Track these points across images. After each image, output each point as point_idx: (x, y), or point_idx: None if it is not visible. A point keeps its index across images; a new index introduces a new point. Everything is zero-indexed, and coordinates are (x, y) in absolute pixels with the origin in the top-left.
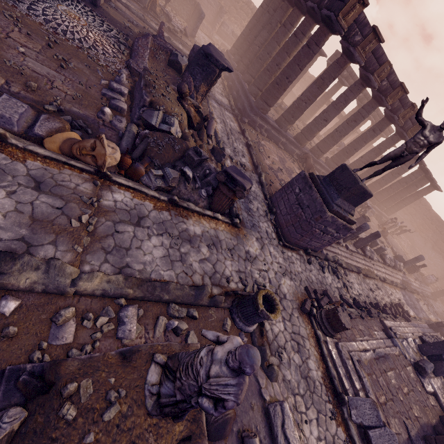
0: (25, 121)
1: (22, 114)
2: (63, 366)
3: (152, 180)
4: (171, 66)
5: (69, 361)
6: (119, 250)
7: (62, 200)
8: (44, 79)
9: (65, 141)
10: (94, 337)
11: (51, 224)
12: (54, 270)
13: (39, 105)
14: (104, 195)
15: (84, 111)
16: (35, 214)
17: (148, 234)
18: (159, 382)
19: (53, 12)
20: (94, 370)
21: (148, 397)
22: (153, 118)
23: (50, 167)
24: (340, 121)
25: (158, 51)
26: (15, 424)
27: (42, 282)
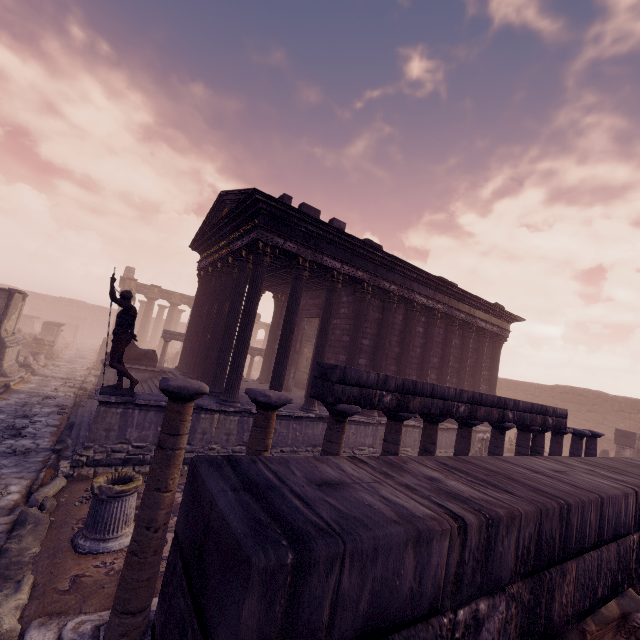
0: None
1: None
2: None
3: None
4: None
5: None
6: None
7: None
8: None
9: None
10: None
11: None
12: None
13: None
14: None
15: None
16: None
17: None
18: None
19: None
20: None
21: None
22: None
23: None
24: None
25: None
26: None
27: None
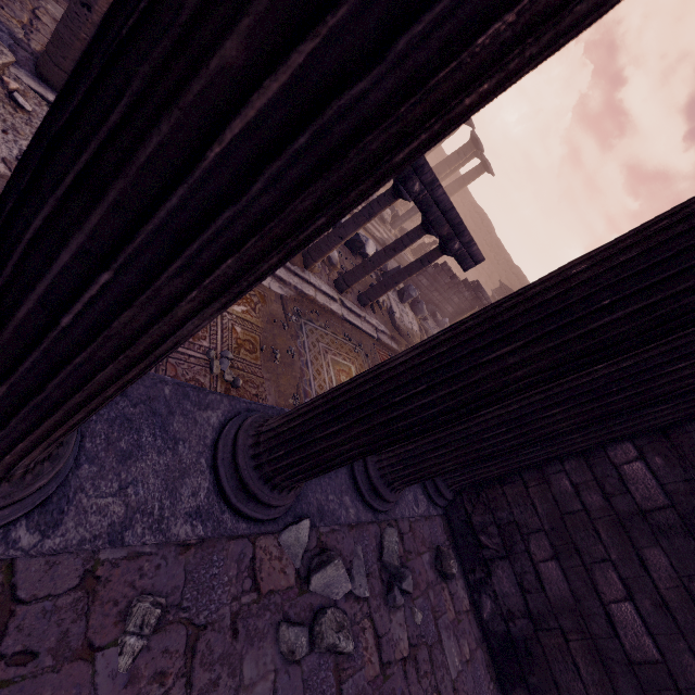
0: None
1: None
2: None
3: None
4: None
5: None
6: None
7: None
8: None
9: None
10: None
11: None
12: None
13: None
14: None
15: None
16: None
17: None
18: None
19: None
20: None
21: None
22: None
23: None
24: None
25: None
26: None
27: None
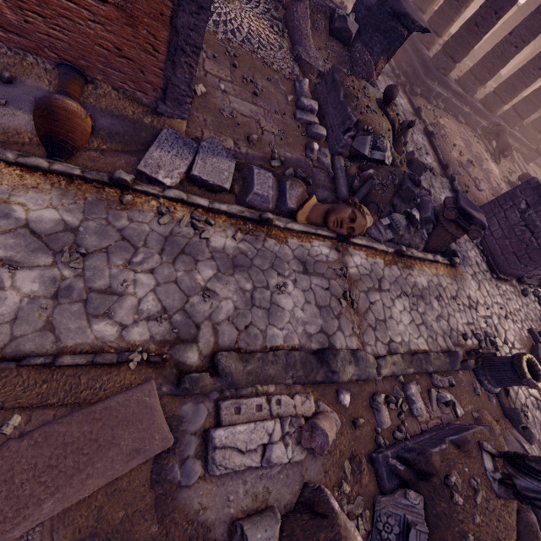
0: (274, 193)
1: (272, 187)
2: (432, 460)
3: (382, 233)
4: (334, 37)
5: (433, 455)
6: (379, 323)
7: (325, 279)
8: (252, 122)
9: (312, 209)
10: (401, 418)
11: (330, 308)
12: (363, 362)
13: (265, 162)
14: (347, 262)
15: (294, 153)
16: (316, 300)
17: (390, 298)
18: (493, 468)
19: (213, 5)
20: (451, 462)
21: (492, 482)
22: (366, 146)
23: (303, 242)
24: (539, 49)
25: (315, 15)
26: (422, 505)
27: (356, 374)
